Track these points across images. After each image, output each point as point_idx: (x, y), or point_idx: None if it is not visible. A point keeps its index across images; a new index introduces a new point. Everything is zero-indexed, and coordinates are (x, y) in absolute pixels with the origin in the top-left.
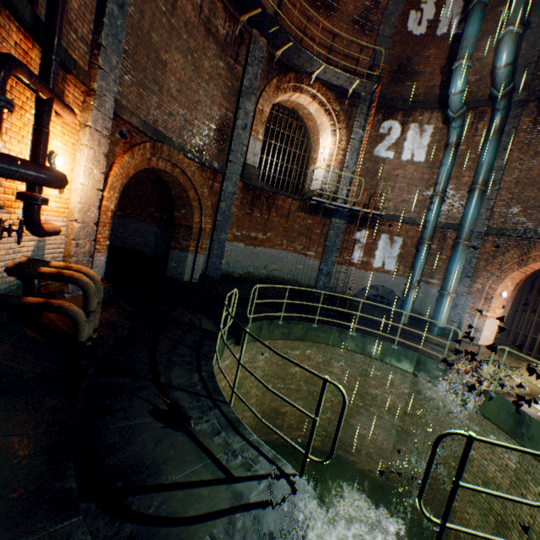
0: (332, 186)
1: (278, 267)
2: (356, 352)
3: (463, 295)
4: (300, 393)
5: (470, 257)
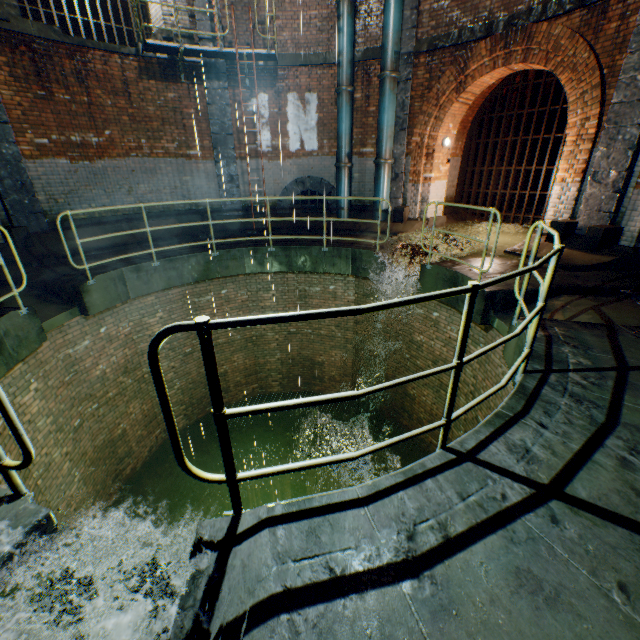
0: (183, 16)
1: (151, 187)
2: (286, 272)
3: (403, 159)
4: (236, 345)
5: (402, 99)
